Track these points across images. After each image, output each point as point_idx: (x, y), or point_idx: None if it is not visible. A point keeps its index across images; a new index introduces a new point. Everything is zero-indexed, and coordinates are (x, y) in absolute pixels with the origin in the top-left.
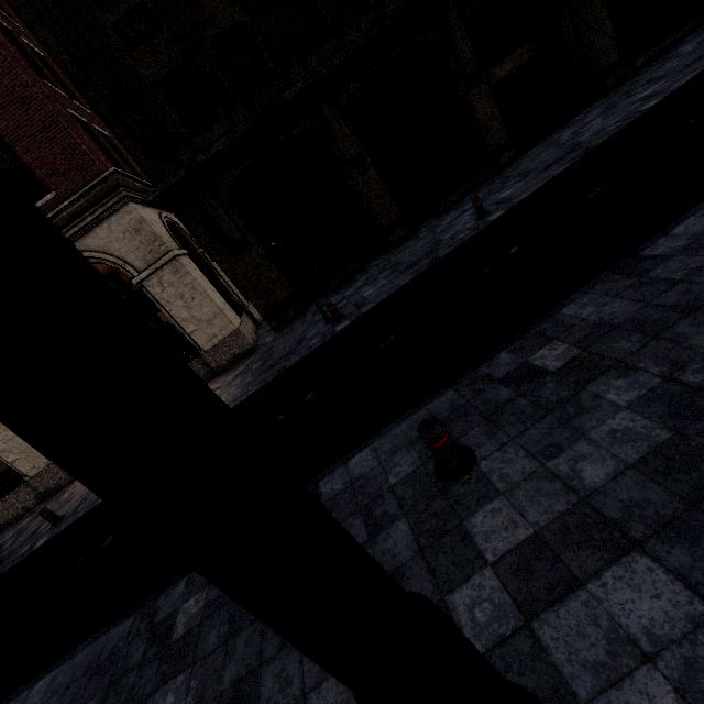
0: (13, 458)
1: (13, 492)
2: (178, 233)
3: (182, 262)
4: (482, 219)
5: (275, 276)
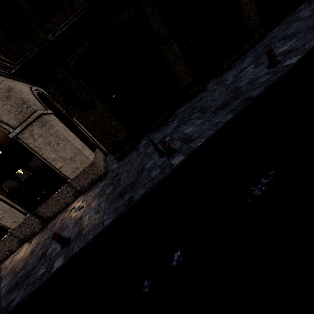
0: None
1: None
2: (48, 101)
3: (46, 118)
4: (276, 66)
5: (115, 124)
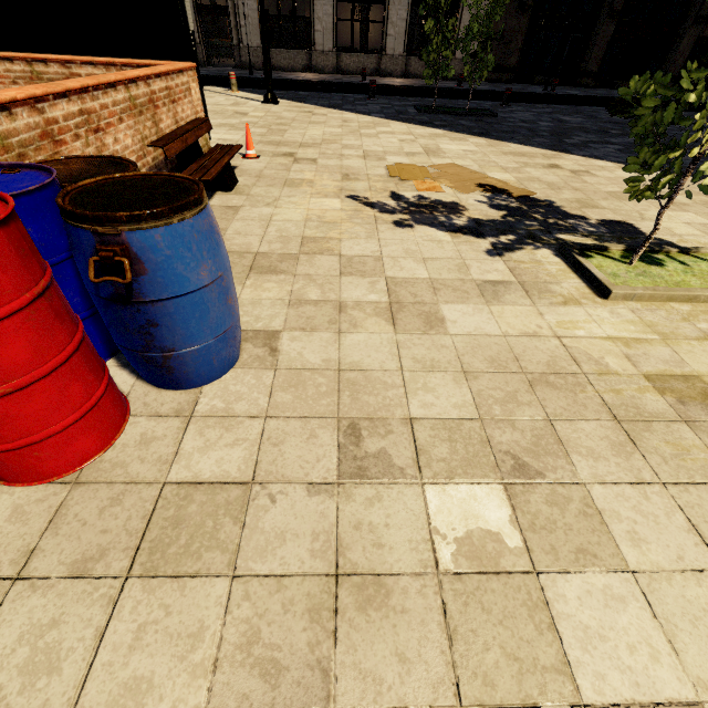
0: (319, 28)
1: (297, 51)
2: None
3: None
4: None
5: (520, 46)
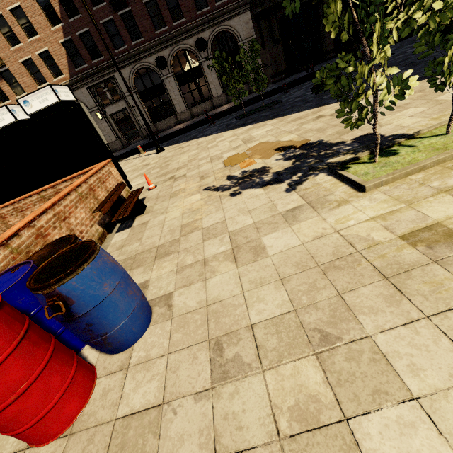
0: (176, 103)
1: (169, 118)
2: None
3: None
4: None
5: (283, 59)
